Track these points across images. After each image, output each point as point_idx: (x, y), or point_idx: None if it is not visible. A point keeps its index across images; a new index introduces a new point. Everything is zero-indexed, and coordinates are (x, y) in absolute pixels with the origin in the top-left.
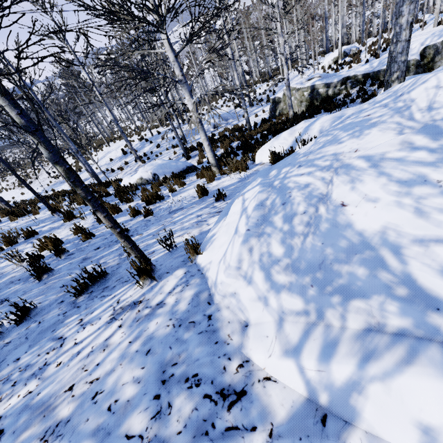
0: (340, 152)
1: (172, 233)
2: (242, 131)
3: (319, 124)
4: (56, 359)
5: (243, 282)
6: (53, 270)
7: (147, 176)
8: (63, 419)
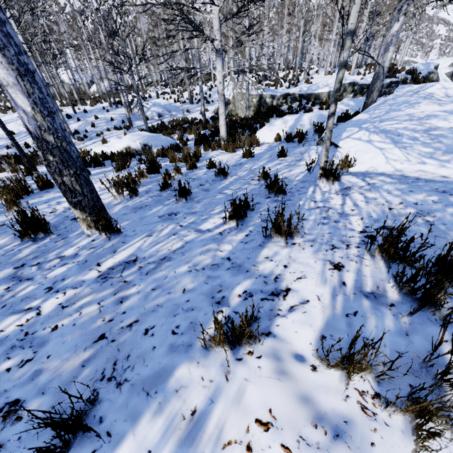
0: (411, 113)
1: (318, 156)
2: (198, 123)
3: (307, 118)
4: (343, 210)
5: (420, 165)
6: (191, 194)
7: (135, 146)
8: (416, 212)
